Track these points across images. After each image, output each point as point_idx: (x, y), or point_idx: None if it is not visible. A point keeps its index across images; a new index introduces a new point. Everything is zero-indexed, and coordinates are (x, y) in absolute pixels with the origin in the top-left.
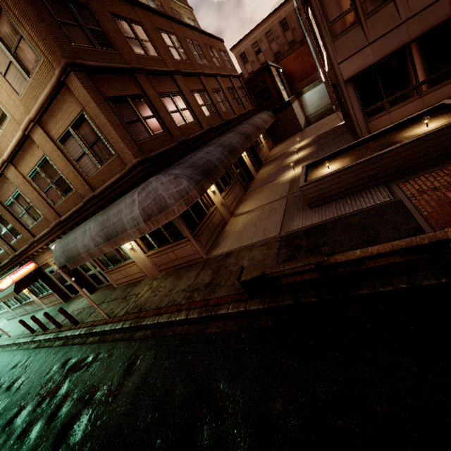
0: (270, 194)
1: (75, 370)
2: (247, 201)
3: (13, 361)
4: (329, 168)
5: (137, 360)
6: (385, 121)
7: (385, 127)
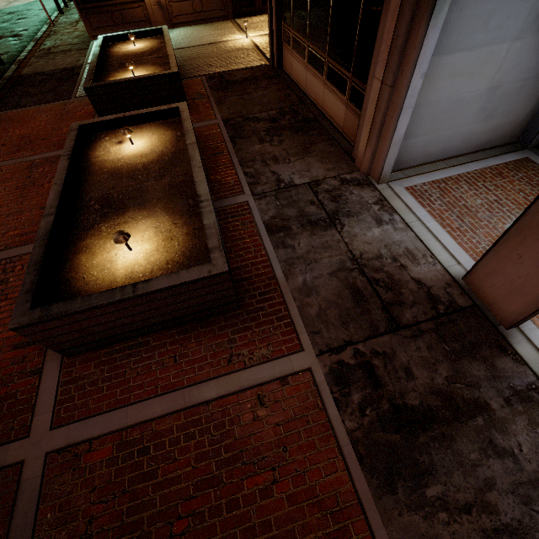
0: (193, 38)
1: (14, 37)
2: (198, 28)
3: (48, 6)
4: (134, 45)
5: (3, 55)
6: (290, 63)
7: (289, 73)
